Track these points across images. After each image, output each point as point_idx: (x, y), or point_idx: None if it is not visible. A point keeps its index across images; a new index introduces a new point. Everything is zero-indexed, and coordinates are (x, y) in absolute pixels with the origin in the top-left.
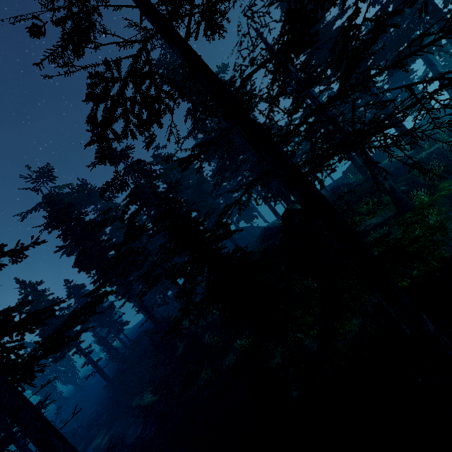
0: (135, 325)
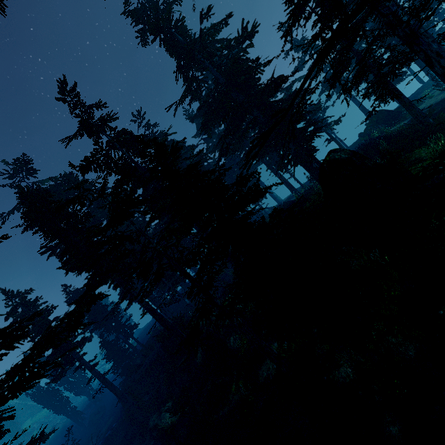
0: (147, 325)
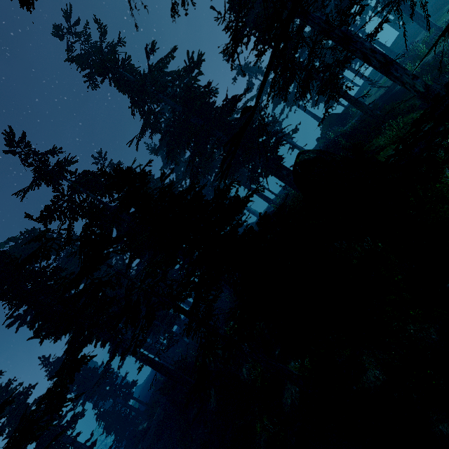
0: (147, 378)
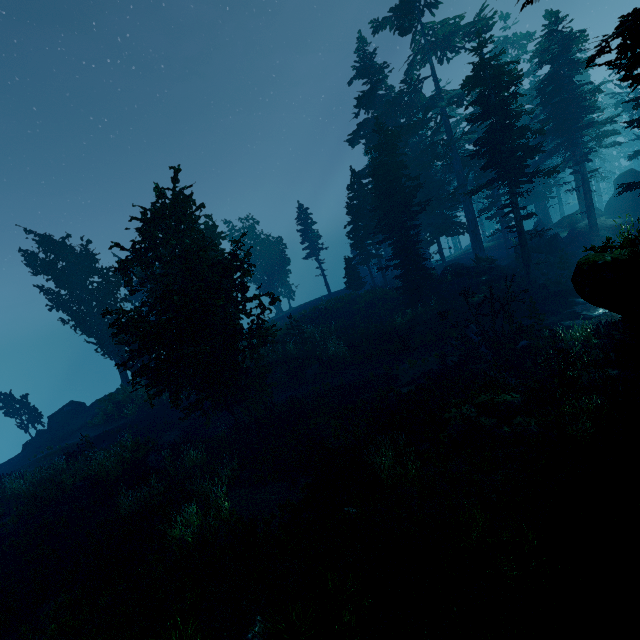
0: None
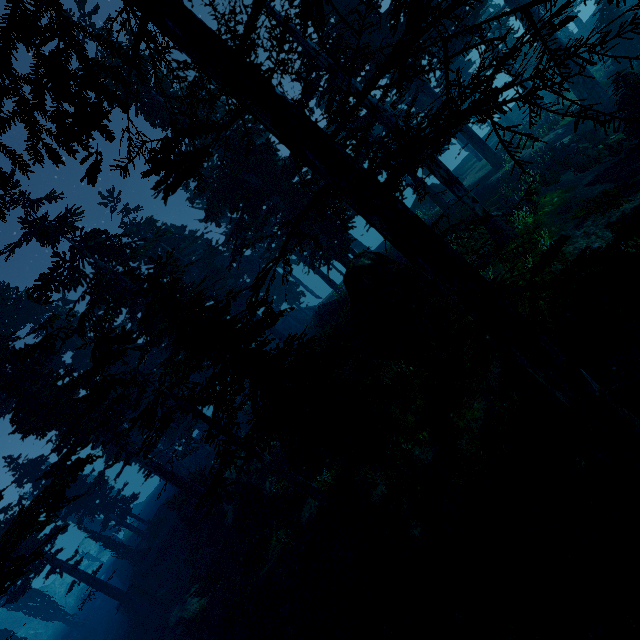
0: (151, 495)
